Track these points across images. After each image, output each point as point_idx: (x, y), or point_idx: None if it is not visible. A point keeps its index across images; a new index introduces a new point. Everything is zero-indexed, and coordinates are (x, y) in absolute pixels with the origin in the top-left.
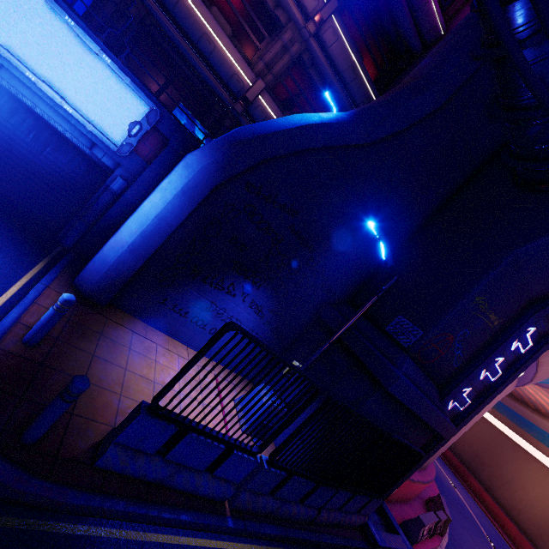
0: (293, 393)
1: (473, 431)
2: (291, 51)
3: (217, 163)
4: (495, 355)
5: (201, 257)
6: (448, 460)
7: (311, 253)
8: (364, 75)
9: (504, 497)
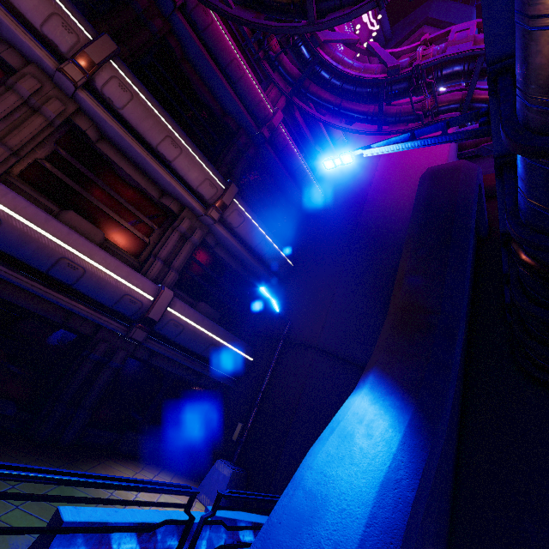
0: None
1: None
2: (192, 239)
3: None
4: None
5: None
6: None
7: None
8: (276, 245)
9: None
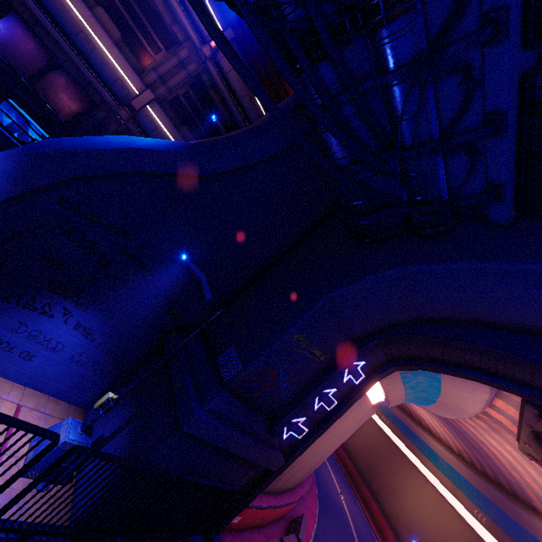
0: (114, 425)
1: (372, 443)
2: (188, 69)
3: (8, 173)
4: (322, 388)
5: (0, 273)
6: (347, 470)
7: (152, 276)
8: (262, 106)
9: (388, 505)
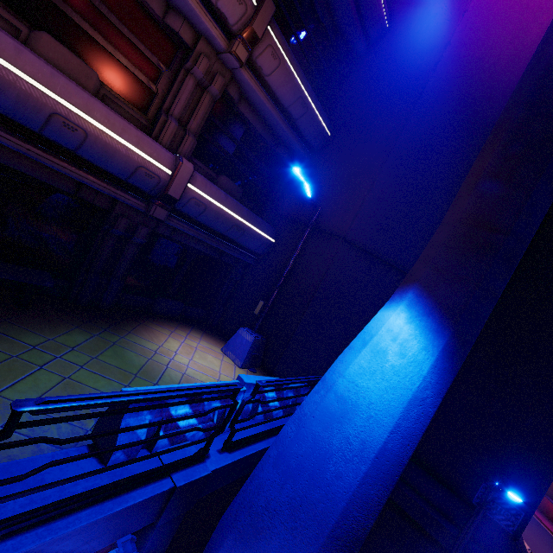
0: None
1: None
2: (211, 90)
3: None
4: None
5: None
6: None
7: None
8: (314, 105)
9: None
